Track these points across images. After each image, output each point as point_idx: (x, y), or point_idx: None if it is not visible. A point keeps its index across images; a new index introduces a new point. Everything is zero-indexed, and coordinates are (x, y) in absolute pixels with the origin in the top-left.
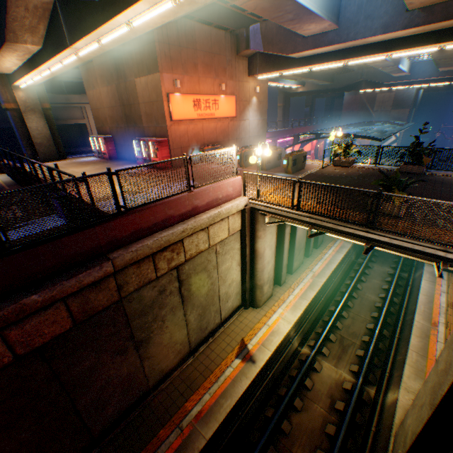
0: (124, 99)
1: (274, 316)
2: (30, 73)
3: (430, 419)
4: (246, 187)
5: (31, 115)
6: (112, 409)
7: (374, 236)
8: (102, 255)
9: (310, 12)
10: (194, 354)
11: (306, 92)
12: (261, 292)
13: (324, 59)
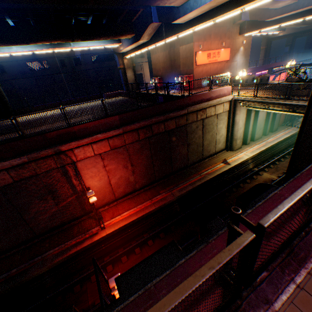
0: (172, 58)
1: (240, 154)
2: (137, 51)
3: (292, 153)
4: (232, 93)
5: (128, 70)
6: (178, 165)
7: (287, 102)
8: (183, 108)
9: (276, 0)
10: (203, 160)
11: (286, 35)
12: (235, 143)
13: (288, 19)
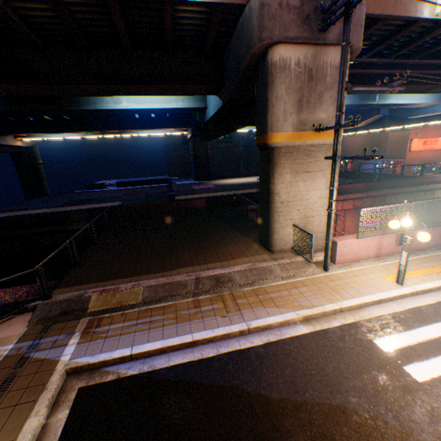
0: (374, 142)
1: None
2: None
3: None
4: None
5: None
6: None
7: None
8: (413, 186)
9: None
10: None
11: None
12: None
13: None
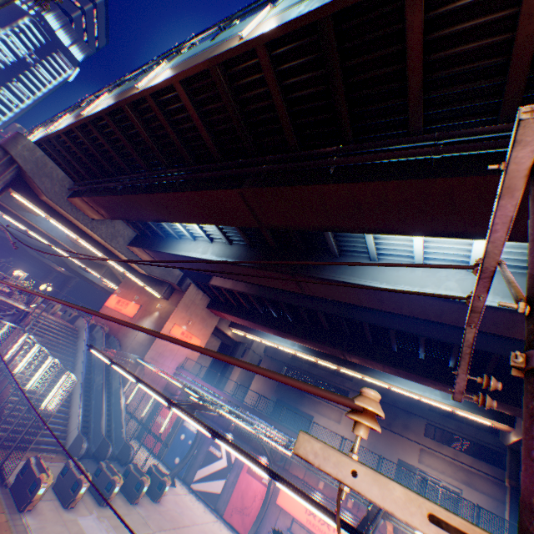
0: None
1: None
2: None
3: None
4: None
5: None
6: None
7: None
8: None
9: None
10: None
11: None
12: None
13: None
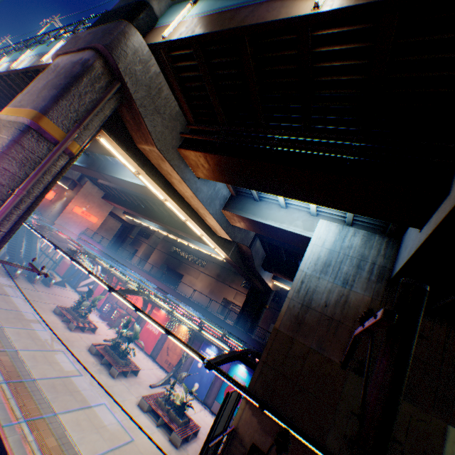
0: None
1: None
2: None
3: None
4: None
5: None
6: None
7: None
8: None
9: None
10: None
11: None
12: None
13: None
